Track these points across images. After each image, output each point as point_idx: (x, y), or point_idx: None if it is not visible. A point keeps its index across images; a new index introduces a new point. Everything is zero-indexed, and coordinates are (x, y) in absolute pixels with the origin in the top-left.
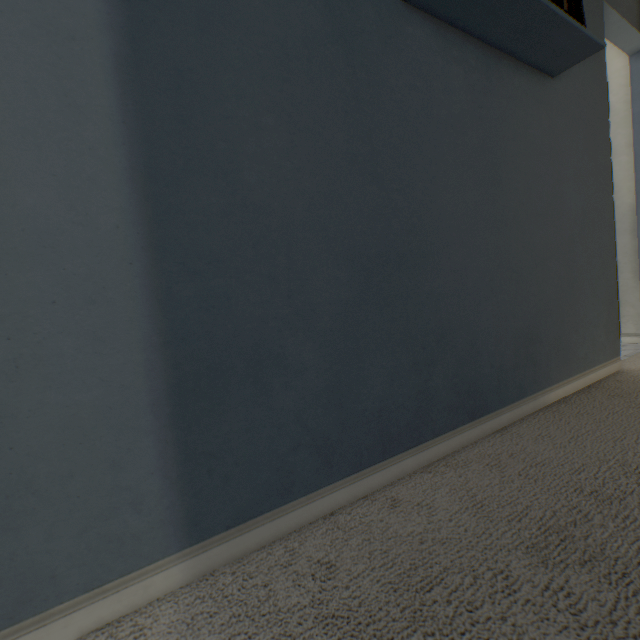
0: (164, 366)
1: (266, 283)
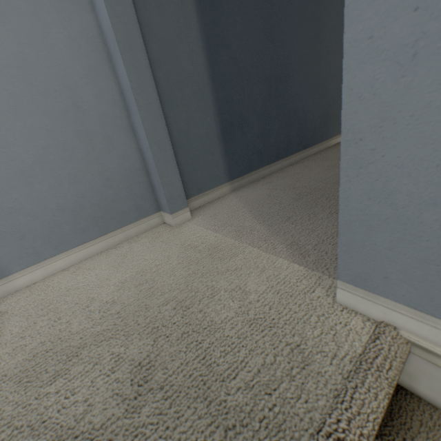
0: (219, 123)
1: (241, 92)
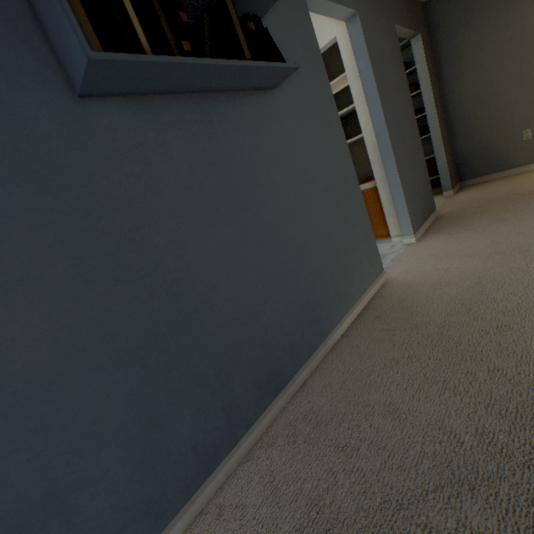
0: None
1: (35, 437)
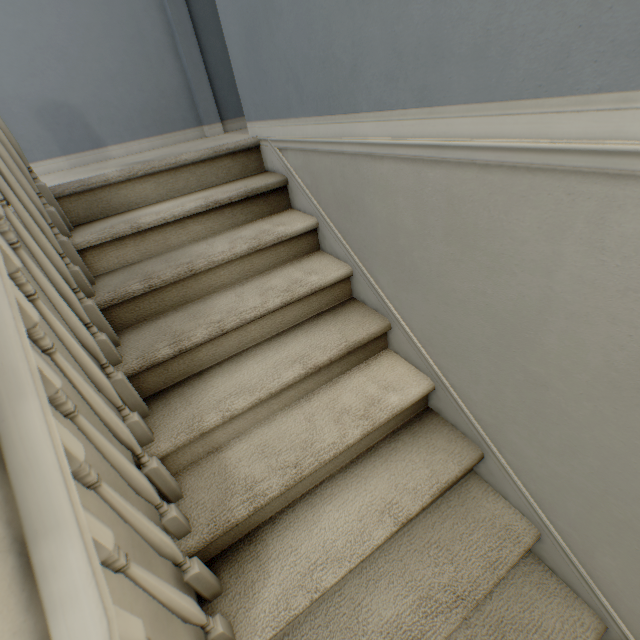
0: None
1: None
